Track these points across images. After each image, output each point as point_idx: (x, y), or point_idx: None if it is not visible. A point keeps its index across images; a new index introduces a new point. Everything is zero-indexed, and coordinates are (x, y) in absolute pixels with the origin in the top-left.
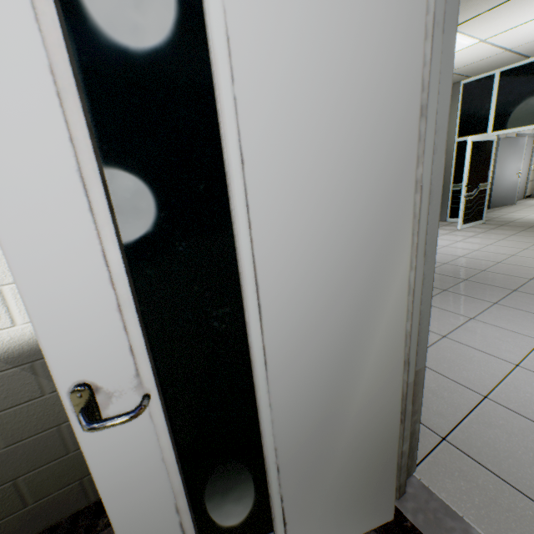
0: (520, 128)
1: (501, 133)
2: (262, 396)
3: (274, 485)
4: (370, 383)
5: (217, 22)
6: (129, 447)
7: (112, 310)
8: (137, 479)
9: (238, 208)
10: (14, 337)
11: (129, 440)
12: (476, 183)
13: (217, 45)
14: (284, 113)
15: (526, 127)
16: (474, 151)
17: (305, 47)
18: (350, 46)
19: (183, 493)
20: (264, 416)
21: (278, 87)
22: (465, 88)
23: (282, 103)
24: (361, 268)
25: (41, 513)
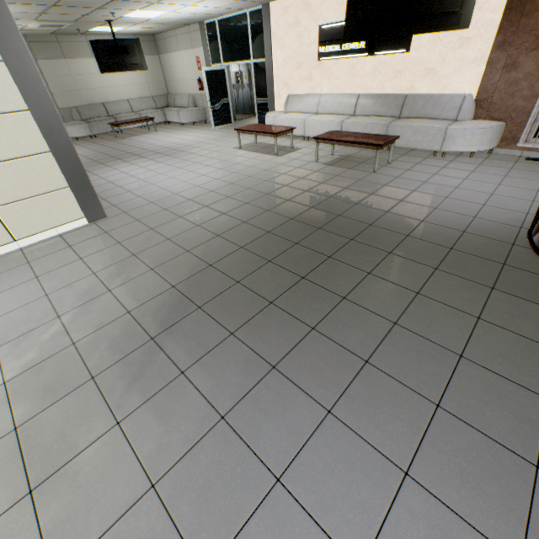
0: (232, 63)
1: (226, 65)
2: None
3: None
4: None
5: None
6: None
7: None
8: None
9: None
10: None
11: None
12: (219, 99)
13: None
14: None
15: (233, 63)
16: (210, 77)
17: None
18: None
19: None
20: None
21: None
22: (207, 27)
23: None
24: None
25: None
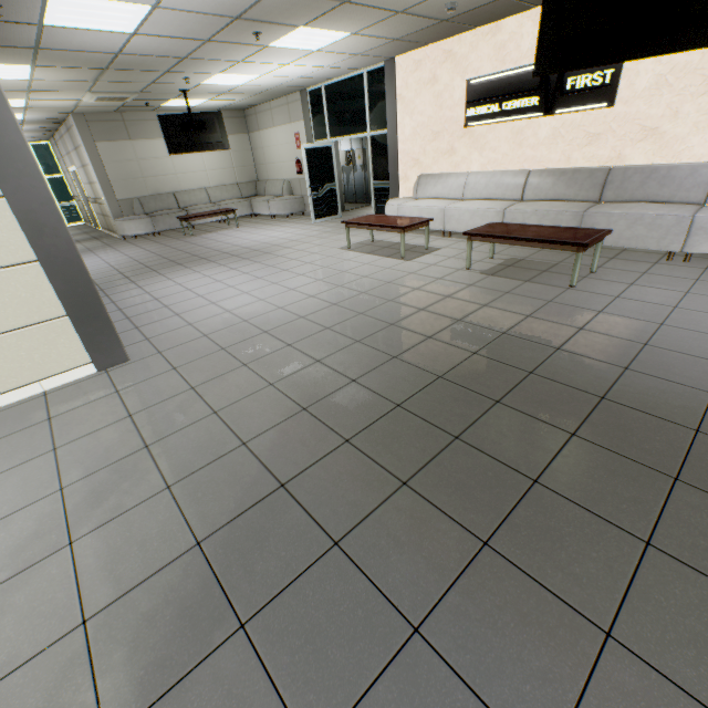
0: (341, 137)
1: (334, 140)
2: None
3: None
4: None
5: None
6: None
7: None
8: None
9: None
10: None
11: None
12: (323, 183)
13: None
14: None
15: (343, 137)
16: (311, 157)
17: None
18: None
19: None
20: None
21: None
22: (310, 95)
23: None
24: None
25: None
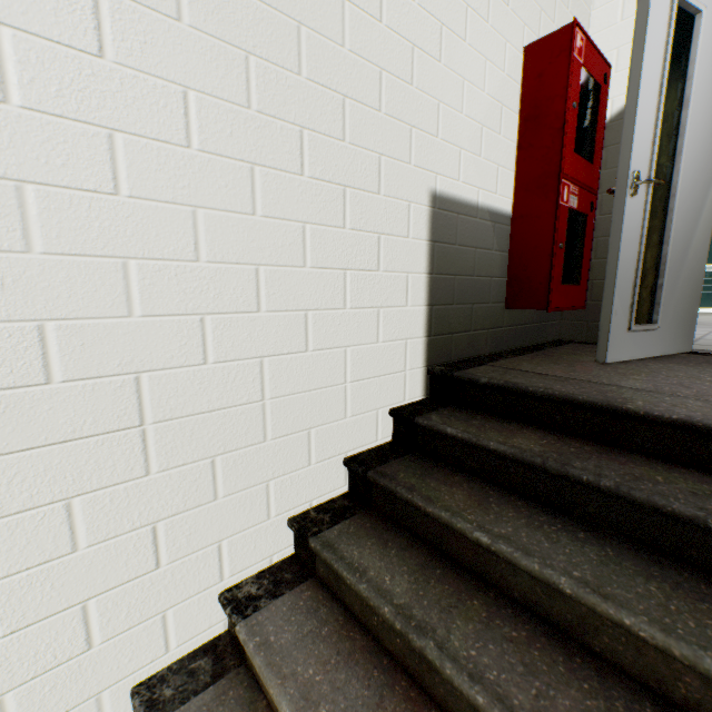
0: None
1: None
2: (674, 215)
3: (664, 278)
4: (700, 235)
5: (699, 43)
6: (634, 218)
7: (649, 142)
8: (630, 240)
9: (688, 114)
10: (494, 202)
11: (635, 214)
12: None
13: (698, 50)
14: (703, 82)
15: None
16: None
17: (711, 60)
18: None
19: (642, 258)
20: (672, 228)
21: (704, 71)
22: None
23: (703, 78)
24: (708, 164)
25: (472, 343)
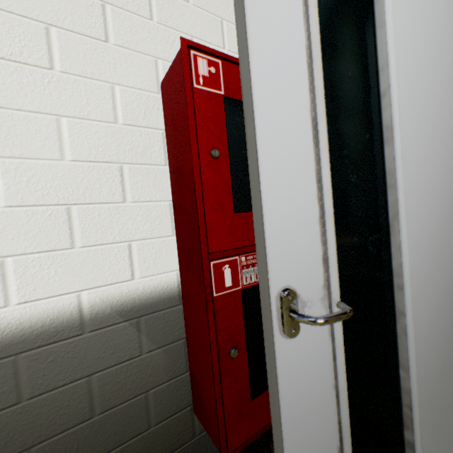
0: None
1: None
2: (408, 320)
3: (416, 431)
4: None
5: (390, 33)
6: (310, 367)
7: (314, 222)
8: (311, 408)
9: (397, 149)
10: (130, 290)
11: (311, 358)
12: None
13: (389, 46)
14: (418, 92)
15: None
16: None
17: (427, 55)
18: (448, 58)
19: (348, 431)
20: (410, 343)
21: (414, 75)
22: None
23: (416, 86)
24: None
25: None
